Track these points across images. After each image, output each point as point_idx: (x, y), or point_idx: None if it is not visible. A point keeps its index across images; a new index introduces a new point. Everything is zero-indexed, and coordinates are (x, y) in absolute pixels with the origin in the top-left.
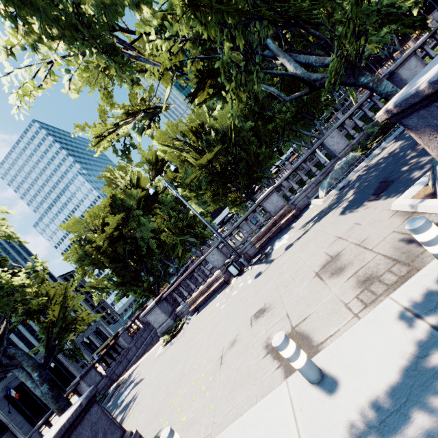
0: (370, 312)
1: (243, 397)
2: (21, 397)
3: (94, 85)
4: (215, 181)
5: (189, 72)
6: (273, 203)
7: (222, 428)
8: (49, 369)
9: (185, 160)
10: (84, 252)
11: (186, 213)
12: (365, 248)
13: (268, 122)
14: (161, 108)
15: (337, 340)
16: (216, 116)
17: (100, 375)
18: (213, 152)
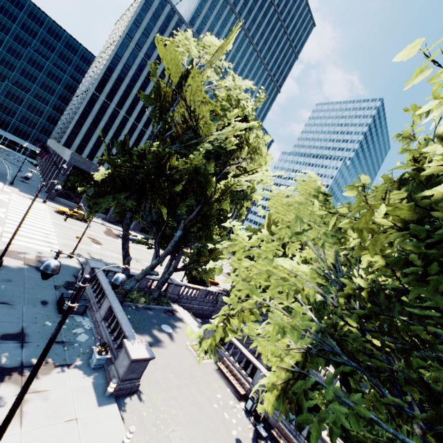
0: None
1: None
2: None
3: None
4: None
5: None
6: None
7: None
8: None
9: None
10: None
11: None
12: None
13: None
14: None
15: None
16: None
17: (178, 292)
18: None
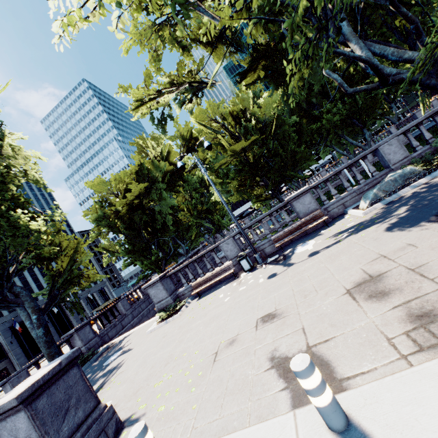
0: (432, 361)
1: (234, 411)
2: (24, 332)
3: (145, 45)
4: (245, 171)
5: (248, 35)
6: (304, 204)
7: (202, 437)
8: (52, 313)
9: (218, 144)
10: (103, 213)
11: (208, 197)
12: (423, 276)
13: (313, 121)
14: (206, 84)
15: (375, 383)
16: (261, 104)
17: (93, 333)
18: (249, 141)
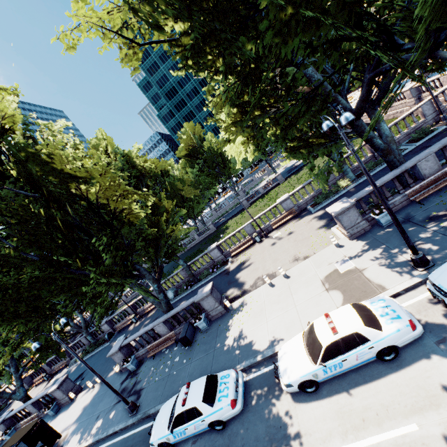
0: None
1: None
2: None
3: None
4: None
5: None
6: None
7: None
8: None
9: None
10: None
11: None
12: None
13: None
14: None
15: None
16: None
17: None
18: None
